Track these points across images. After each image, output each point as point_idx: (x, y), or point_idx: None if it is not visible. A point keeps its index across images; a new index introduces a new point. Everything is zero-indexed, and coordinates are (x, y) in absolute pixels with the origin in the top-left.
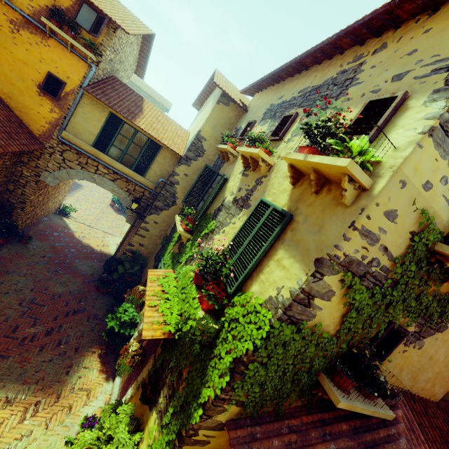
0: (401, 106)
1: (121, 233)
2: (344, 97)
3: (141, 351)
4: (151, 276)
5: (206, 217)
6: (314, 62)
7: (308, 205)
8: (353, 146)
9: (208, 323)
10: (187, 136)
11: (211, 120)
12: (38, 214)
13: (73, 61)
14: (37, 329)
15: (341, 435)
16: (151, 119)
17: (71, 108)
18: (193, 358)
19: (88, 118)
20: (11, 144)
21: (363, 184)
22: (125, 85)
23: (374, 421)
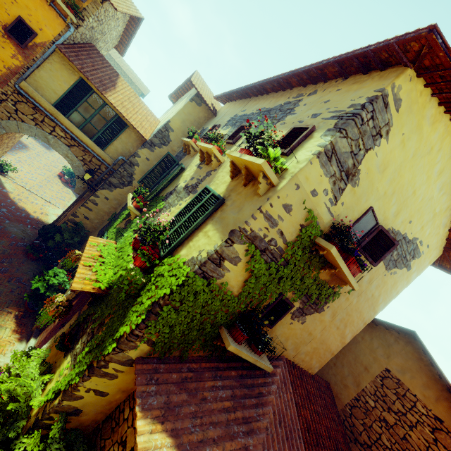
0: (310, 135)
1: (64, 206)
2: (283, 121)
3: (67, 303)
4: (91, 241)
5: (158, 199)
6: (272, 90)
7: (237, 193)
8: (270, 153)
9: (137, 274)
10: (157, 123)
11: (182, 114)
12: None
13: (50, 15)
14: None
15: (229, 378)
16: (123, 97)
17: (38, 61)
18: (118, 307)
19: (55, 76)
20: None
21: (272, 181)
22: (102, 56)
23: (258, 373)
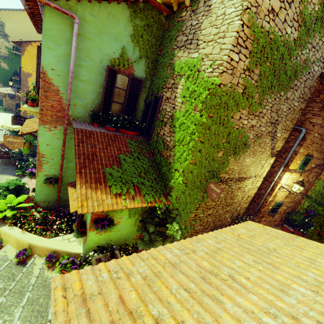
0: None
1: None
2: None
3: None
4: None
5: None
6: None
7: None
8: None
9: None
10: None
11: None
12: None
13: None
14: None
15: None
16: None
17: None
18: None
19: None
20: None
21: None
22: None
23: None
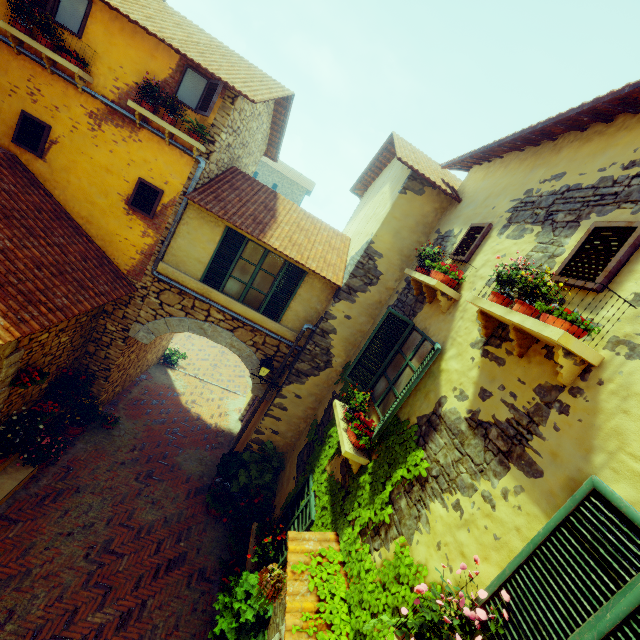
0: None
1: (245, 387)
2: None
3: None
4: (293, 554)
5: (400, 430)
6: None
7: None
8: None
9: None
10: (346, 246)
11: (391, 222)
12: (133, 374)
13: (173, 157)
14: (106, 614)
15: None
16: (290, 228)
17: (171, 227)
18: None
19: (195, 239)
20: (80, 300)
21: None
22: (250, 178)
23: None
